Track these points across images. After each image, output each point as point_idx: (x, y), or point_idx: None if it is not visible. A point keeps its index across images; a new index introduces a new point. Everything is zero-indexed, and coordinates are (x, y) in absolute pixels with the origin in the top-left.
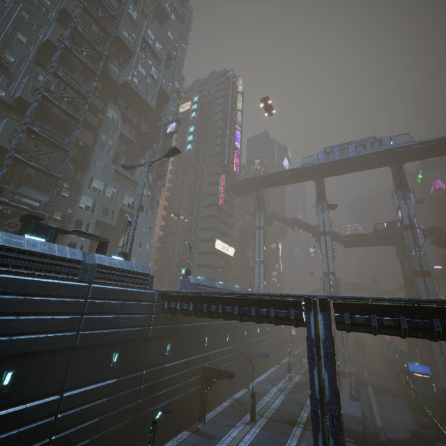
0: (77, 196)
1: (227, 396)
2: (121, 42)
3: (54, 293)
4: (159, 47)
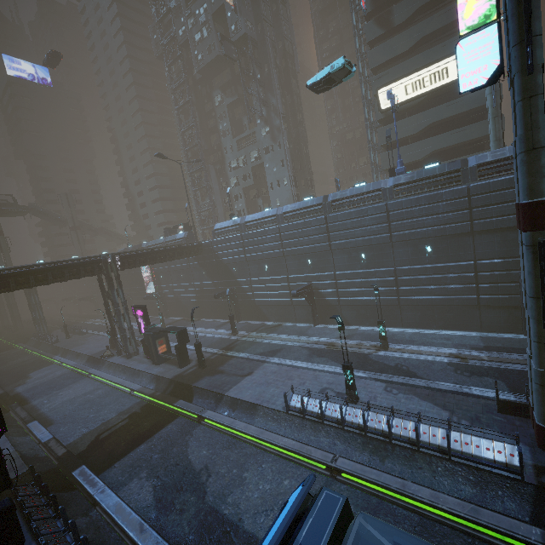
0: (229, 182)
1: (280, 320)
2: (185, 44)
3: None
4: None
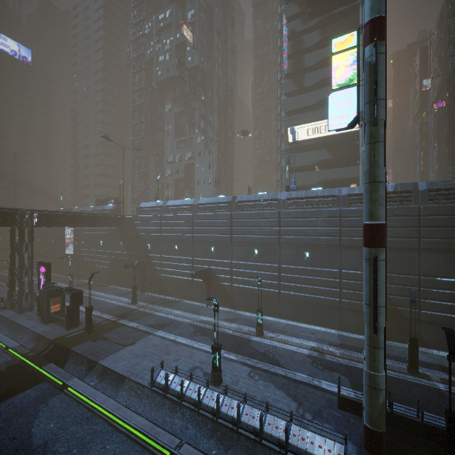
0: (164, 172)
1: (180, 296)
2: (150, 61)
3: None
4: (170, 12)
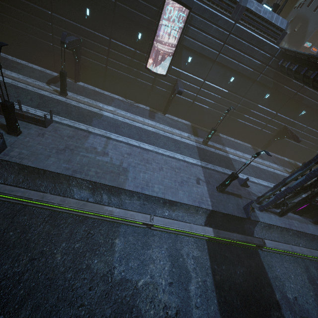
0: None
1: (291, 158)
2: None
3: (215, 22)
4: None
